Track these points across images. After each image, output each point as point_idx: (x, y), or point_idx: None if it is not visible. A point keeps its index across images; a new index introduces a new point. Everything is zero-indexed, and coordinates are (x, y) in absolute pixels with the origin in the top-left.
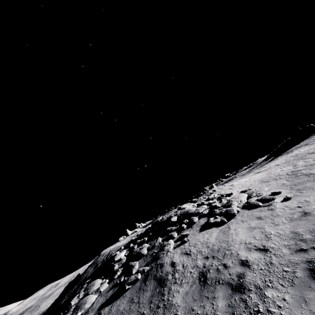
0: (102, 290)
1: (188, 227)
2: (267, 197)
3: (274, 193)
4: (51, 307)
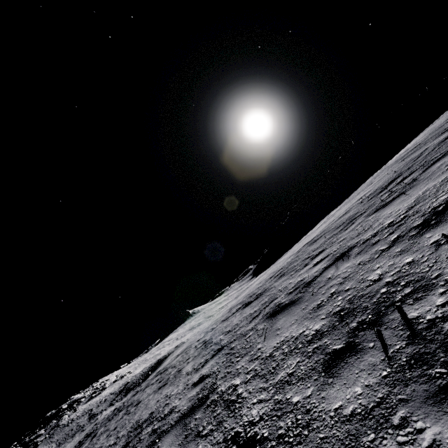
0: None
1: (77, 406)
2: (124, 374)
3: (128, 372)
4: None
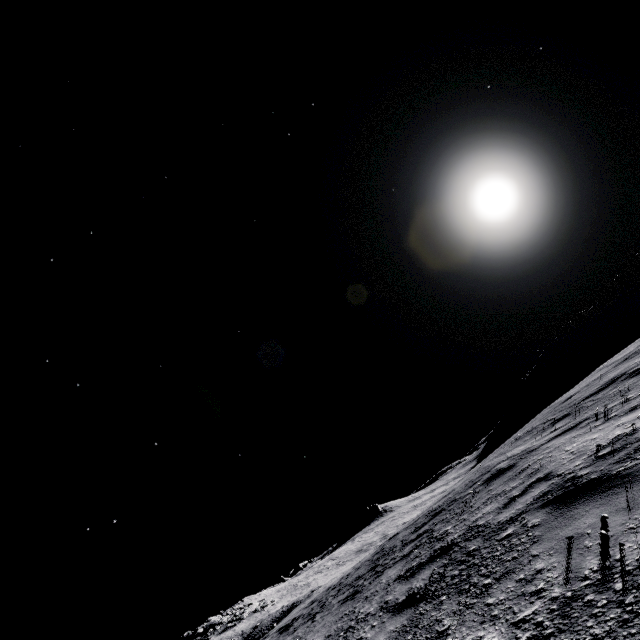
0: None
1: (211, 634)
2: (265, 604)
3: (272, 601)
4: None
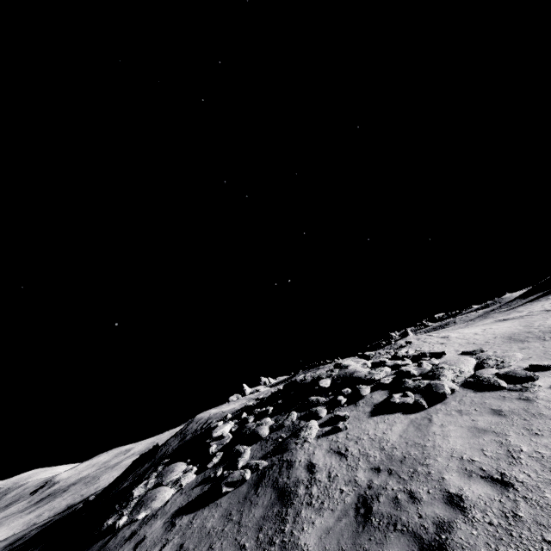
0: (184, 484)
1: (349, 403)
2: (521, 372)
3: (536, 366)
4: (108, 489)
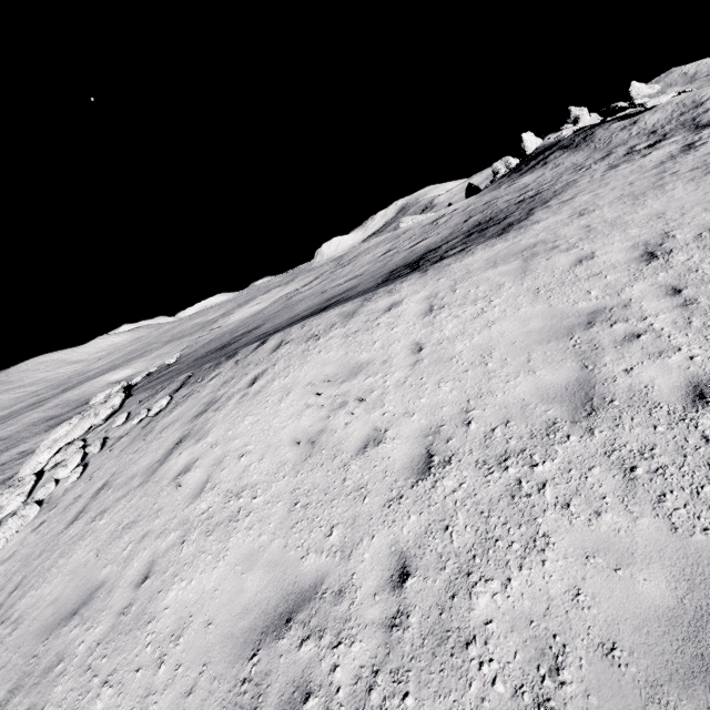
0: None
1: None
2: None
3: None
4: None
